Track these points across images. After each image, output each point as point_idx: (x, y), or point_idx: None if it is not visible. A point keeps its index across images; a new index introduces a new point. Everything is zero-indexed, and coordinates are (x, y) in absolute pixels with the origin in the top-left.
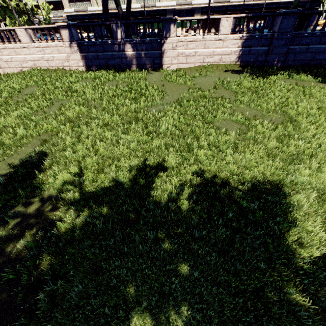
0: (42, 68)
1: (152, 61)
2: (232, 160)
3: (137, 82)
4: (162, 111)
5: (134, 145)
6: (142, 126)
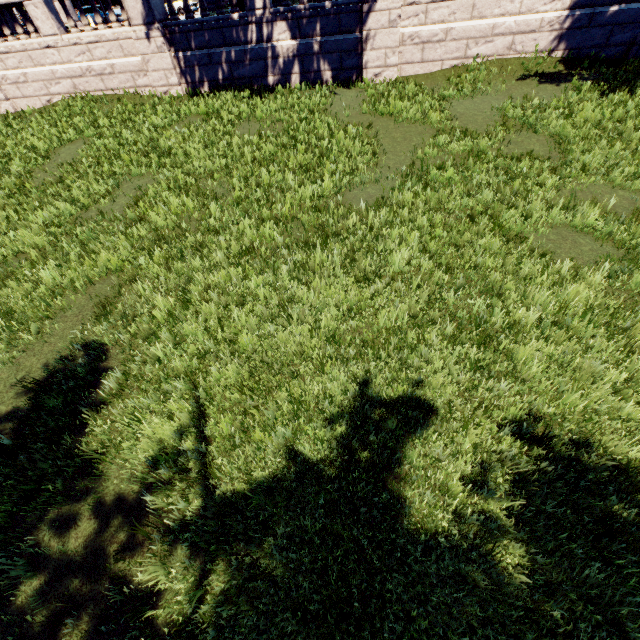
0: (92, 94)
1: (338, 63)
2: (624, 379)
3: (306, 120)
4: (384, 208)
5: (328, 320)
6: (340, 255)
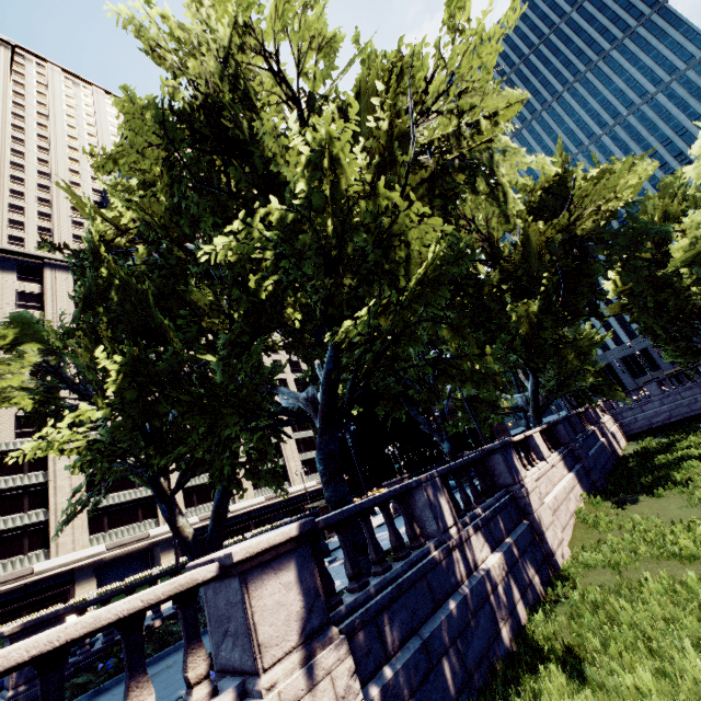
0: None
1: (533, 560)
2: None
3: None
4: None
5: None
6: None
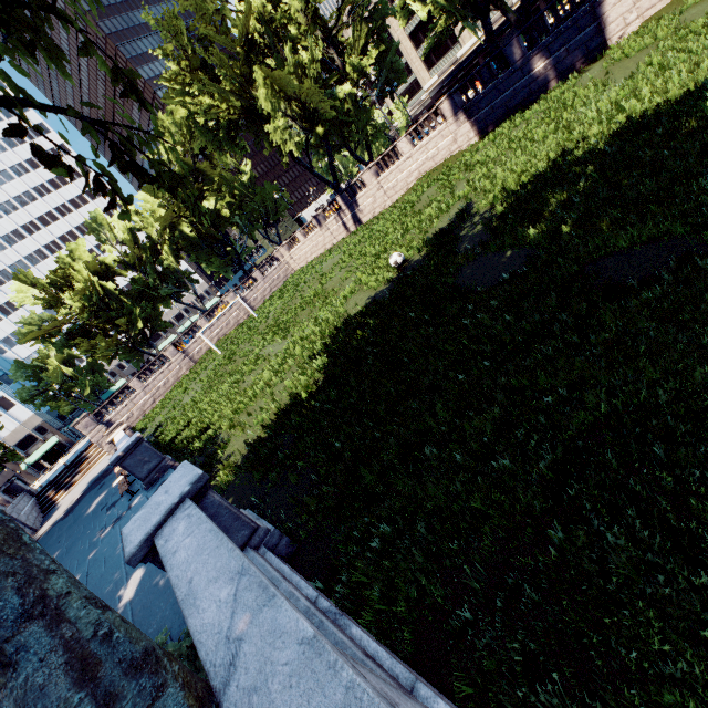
0: (428, 172)
1: (584, 51)
2: (678, 85)
3: (558, 99)
4: (592, 103)
5: (552, 148)
6: (564, 133)
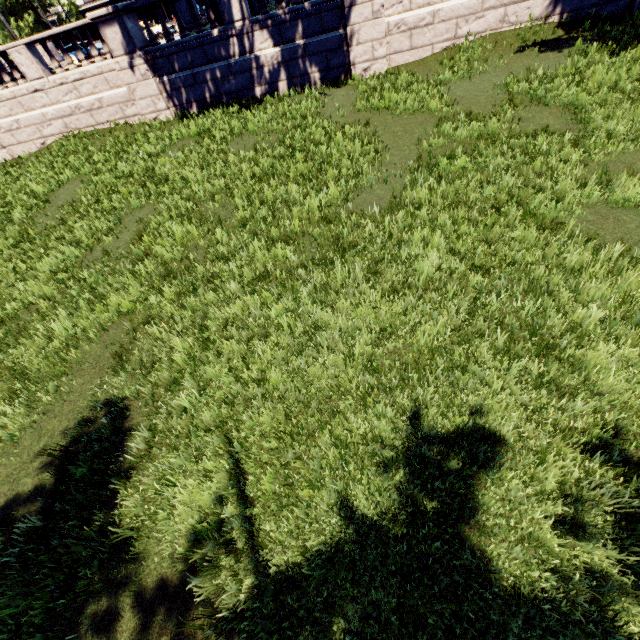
0: (83, 131)
1: (324, 63)
2: None
3: (301, 127)
4: (400, 210)
5: (362, 346)
6: (361, 268)
